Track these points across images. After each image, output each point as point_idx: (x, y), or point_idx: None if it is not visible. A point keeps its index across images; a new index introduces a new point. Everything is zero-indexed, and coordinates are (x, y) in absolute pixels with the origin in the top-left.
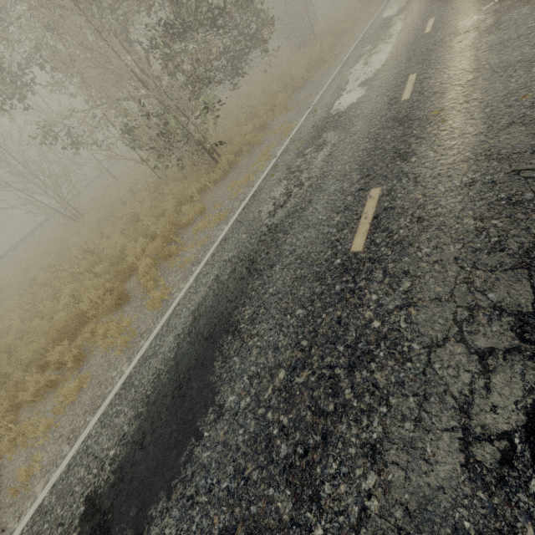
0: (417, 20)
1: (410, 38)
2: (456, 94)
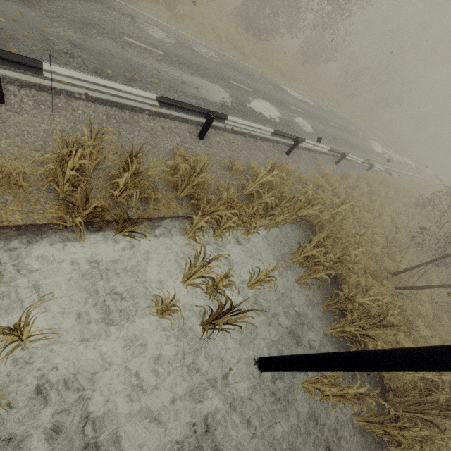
0: None
1: None
2: None
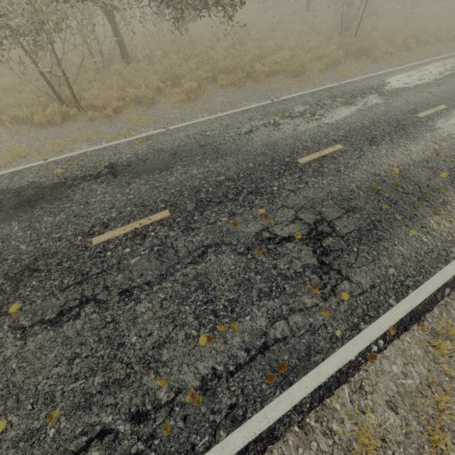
0: (347, 129)
1: (291, 150)
2: (59, 307)
